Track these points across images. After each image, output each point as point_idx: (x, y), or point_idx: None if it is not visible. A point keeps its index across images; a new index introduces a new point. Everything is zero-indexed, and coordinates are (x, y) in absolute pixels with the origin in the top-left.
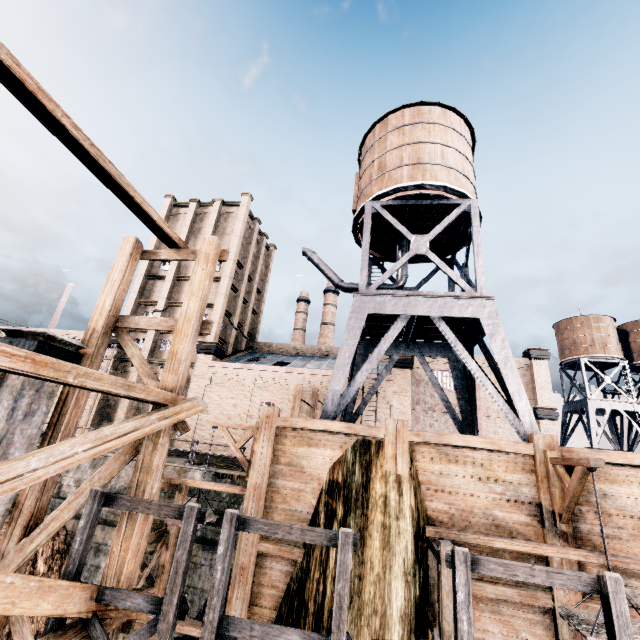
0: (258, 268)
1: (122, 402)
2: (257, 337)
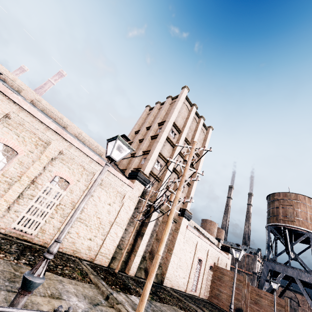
0: None
1: (143, 240)
2: None
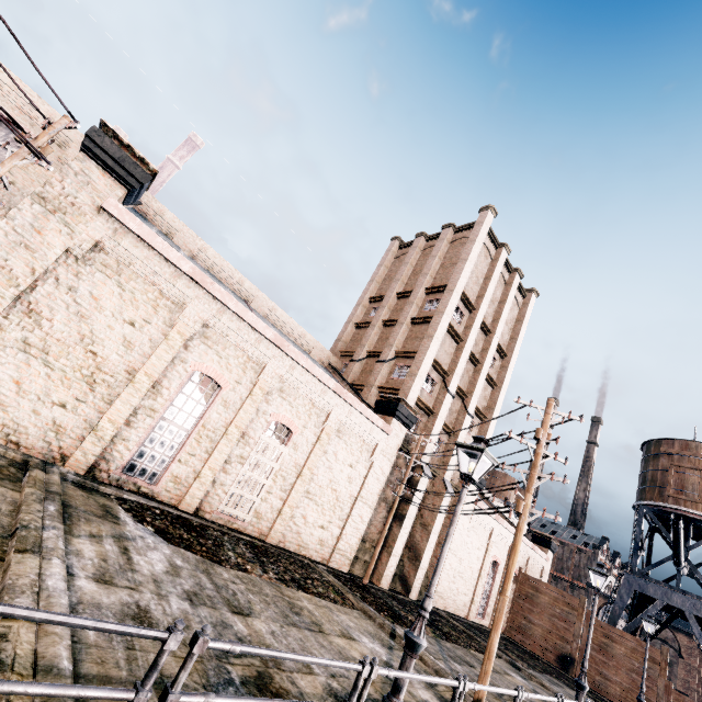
0: None
1: (404, 527)
2: None
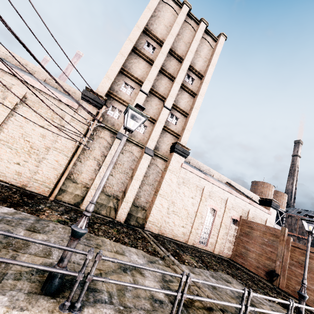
0: None
1: (101, 172)
2: None
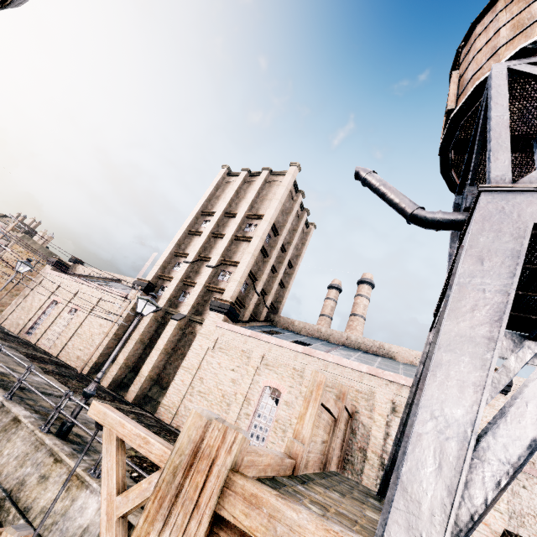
0: (294, 240)
1: (126, 346)
2: (280, 311)
